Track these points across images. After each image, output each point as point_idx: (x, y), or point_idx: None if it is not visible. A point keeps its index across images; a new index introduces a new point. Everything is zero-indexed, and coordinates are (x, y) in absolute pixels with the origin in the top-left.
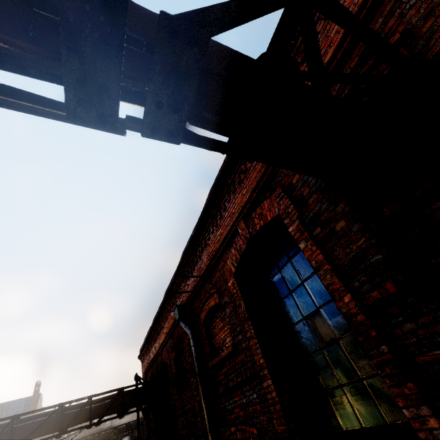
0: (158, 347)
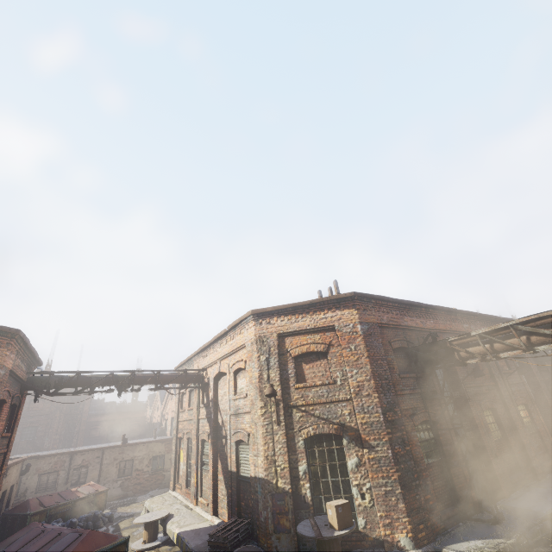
0: (432, 327)
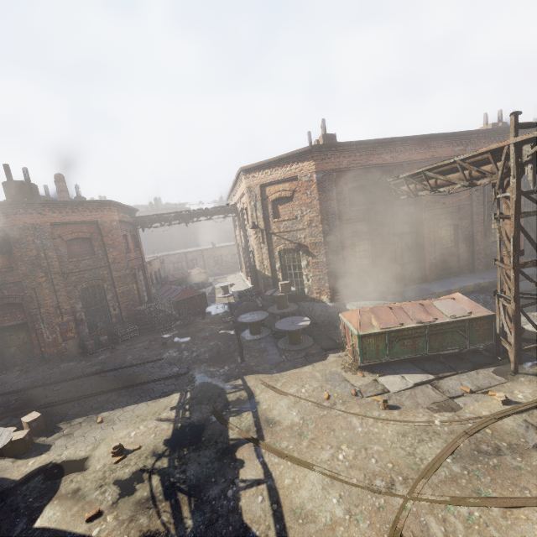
0: (405, 160)
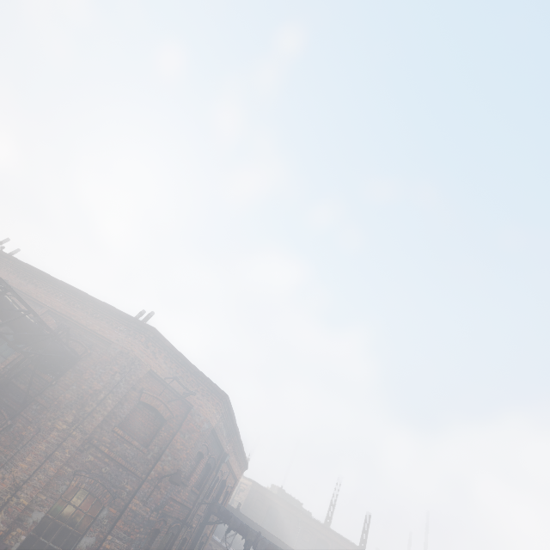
0: None
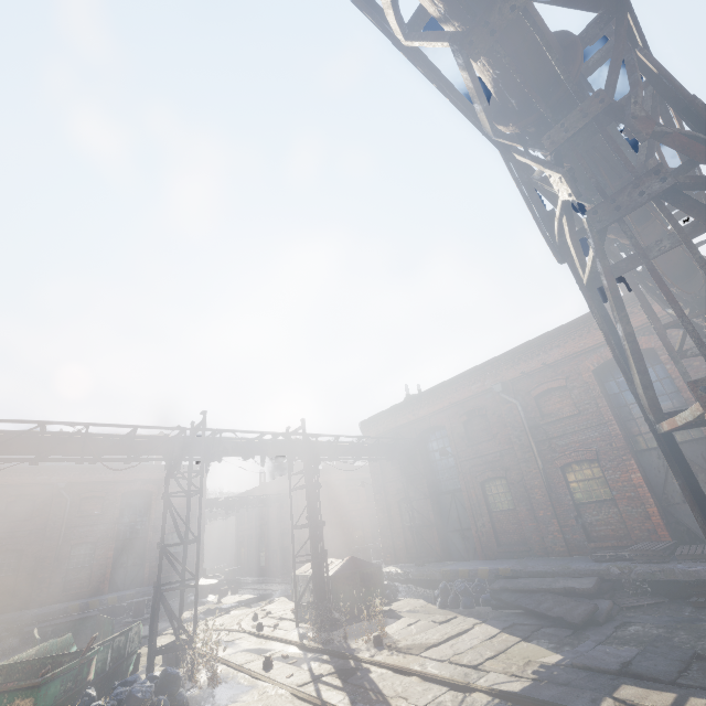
0: (425, 414)
